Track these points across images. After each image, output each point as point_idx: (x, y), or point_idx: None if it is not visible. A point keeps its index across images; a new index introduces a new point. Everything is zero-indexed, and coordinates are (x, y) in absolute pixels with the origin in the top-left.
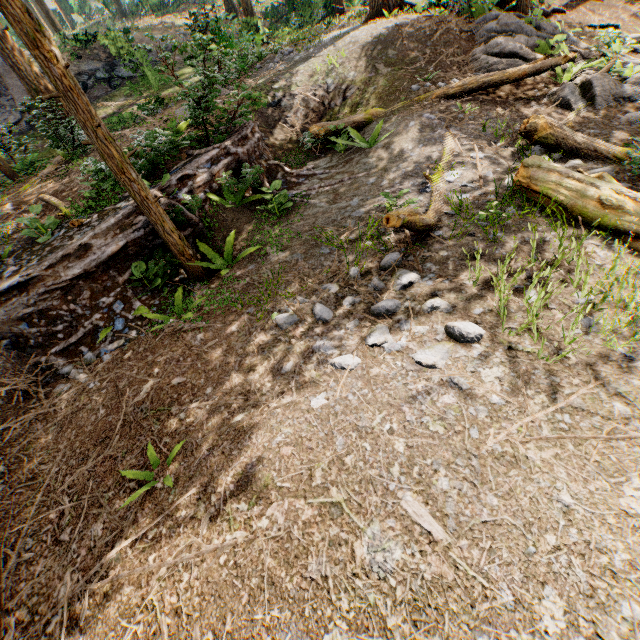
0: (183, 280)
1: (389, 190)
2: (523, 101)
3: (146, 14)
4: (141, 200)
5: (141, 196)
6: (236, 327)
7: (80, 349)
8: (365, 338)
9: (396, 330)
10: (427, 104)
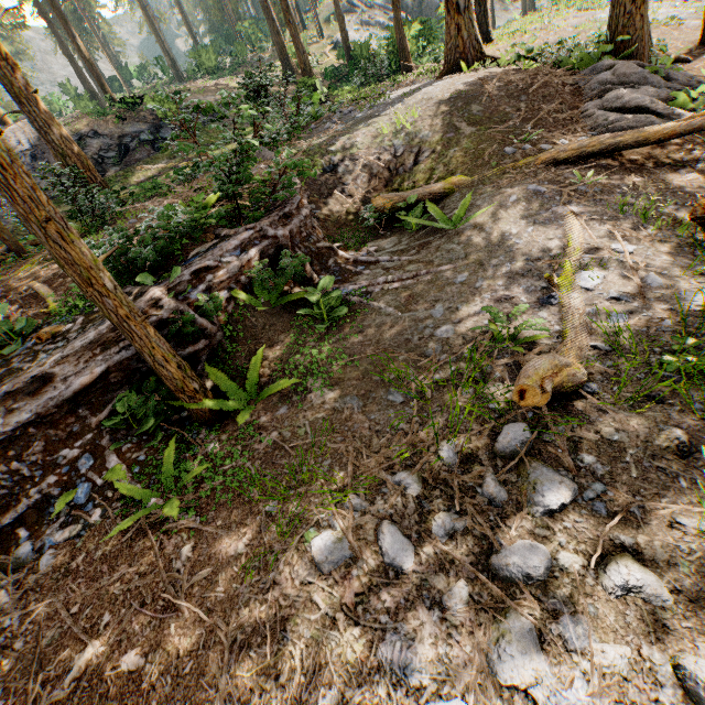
0: (185, 420)
1: (490, 296)
2: (667, 168)
3: (202, 76)
4: (119, 321)
5: (118, 315)
6: (245, 543)
7: (19, 532)
8: (487, 650)
9: (555, 645)
10: (529, 171)
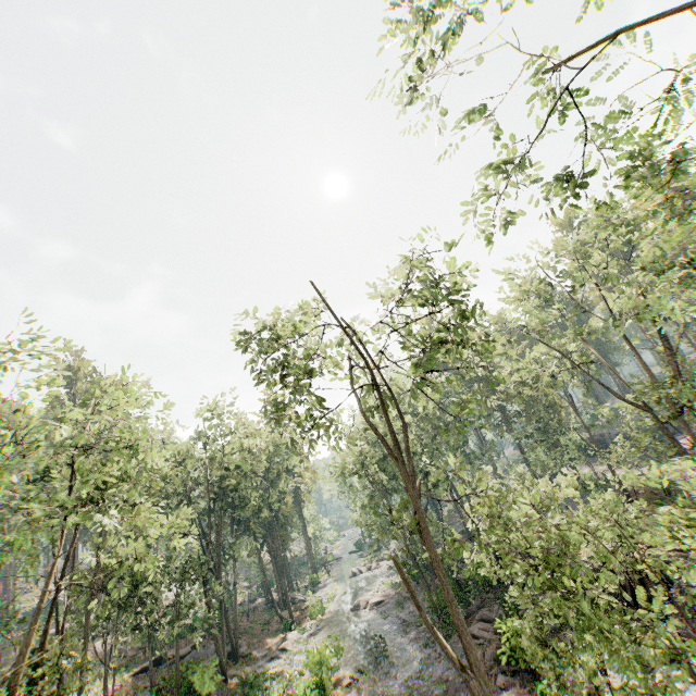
0: None
1: None
2: None
3: None
4: None
5: None
6: None
7: None
8: None
9: None
10: None
